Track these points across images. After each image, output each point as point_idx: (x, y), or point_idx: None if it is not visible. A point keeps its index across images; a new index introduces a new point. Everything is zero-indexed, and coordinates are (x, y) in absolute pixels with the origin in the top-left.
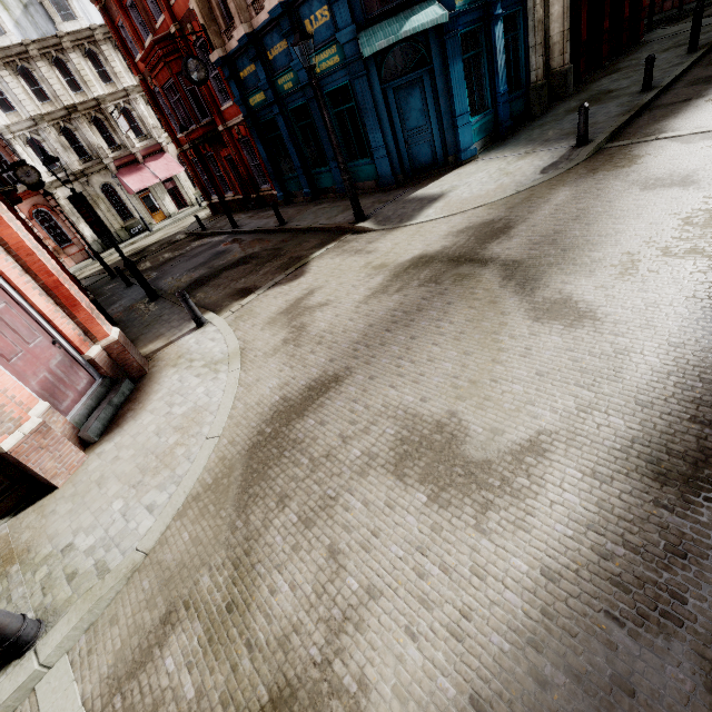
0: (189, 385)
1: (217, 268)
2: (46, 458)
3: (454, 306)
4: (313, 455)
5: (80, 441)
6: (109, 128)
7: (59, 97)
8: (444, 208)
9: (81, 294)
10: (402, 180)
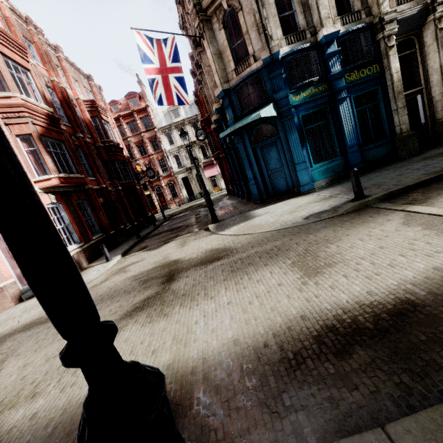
0: None
1: (168, 229)
2: None
3: (114, 304)
4: None
5: (20, 298)
6: (206, 149)
7: (190, 138)
8: (239, 228)
9: None
10: (266, 198)
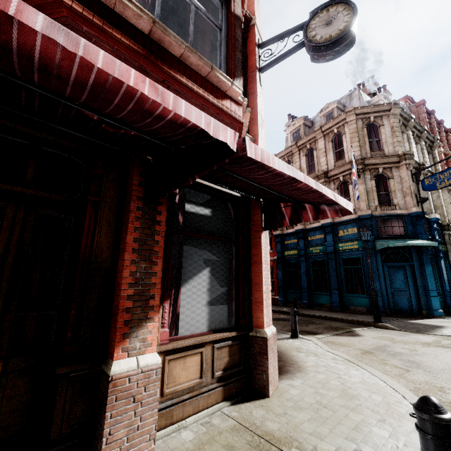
0: (336, 366)
1: None
2: (271, 361)
3: None
4: None
5: None
6: None
7: None
8: None
9: None
10: (388, 313)
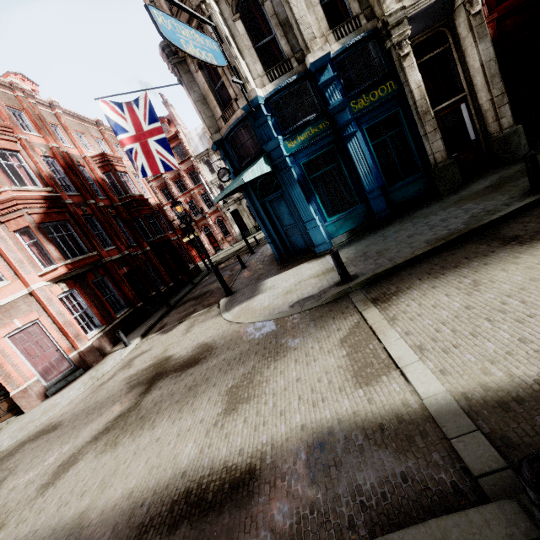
0: (76, 387)
1: (197, 294)
2: (24, 401)
3: (97, 419)
4: (2, 466)
5: (46, 394)
6: None
7: None
8: (239, 311)
9: (77, 329)
10: (287, 258)
